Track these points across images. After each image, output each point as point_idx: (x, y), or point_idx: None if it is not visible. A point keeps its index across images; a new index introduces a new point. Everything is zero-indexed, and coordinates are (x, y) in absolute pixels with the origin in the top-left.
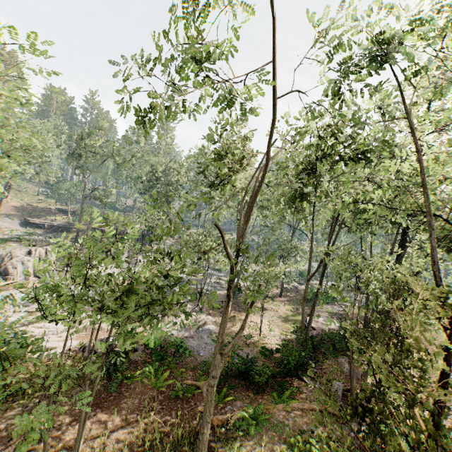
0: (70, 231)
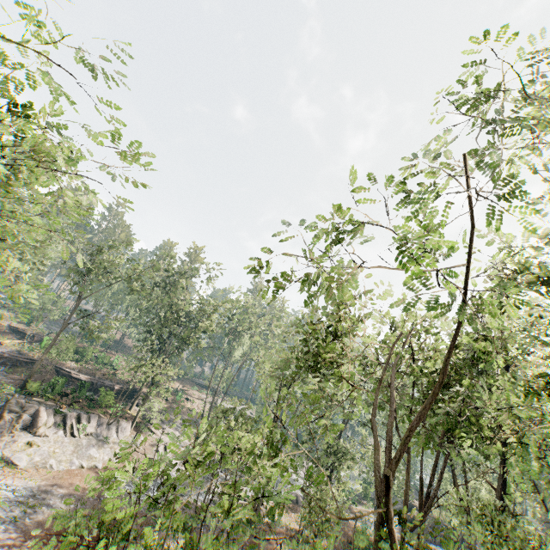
0: (18, 365)
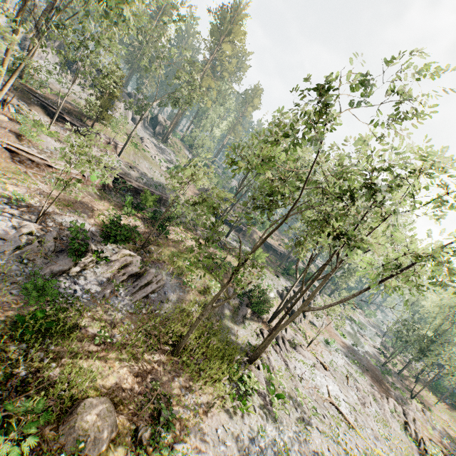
0: (247, 235)
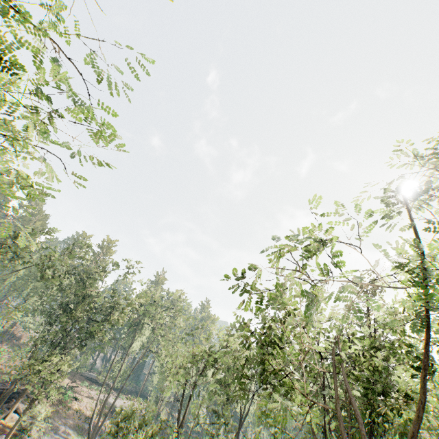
0: None
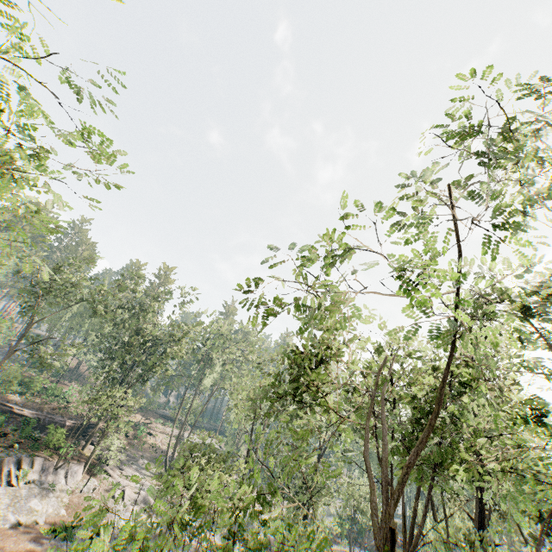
0: None
